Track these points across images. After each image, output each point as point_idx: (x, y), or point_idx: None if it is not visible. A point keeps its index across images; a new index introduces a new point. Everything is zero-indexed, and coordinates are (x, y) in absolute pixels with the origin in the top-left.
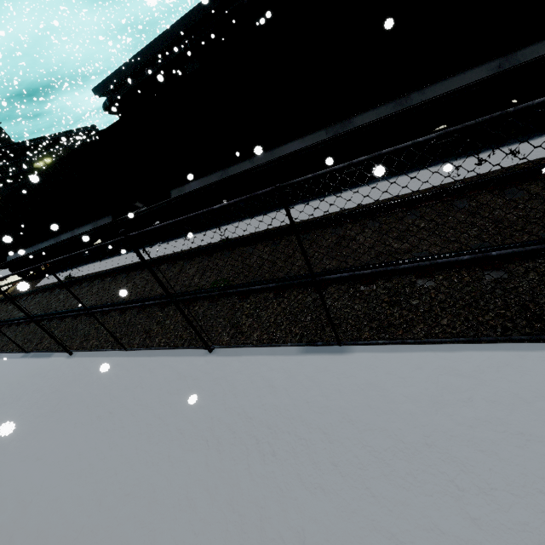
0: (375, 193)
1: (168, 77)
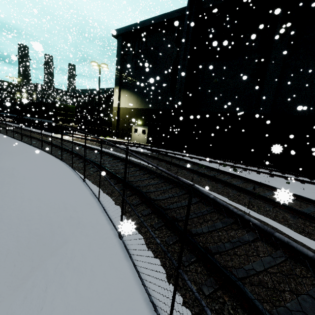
0: (35, 130)
1: (88, 98)
